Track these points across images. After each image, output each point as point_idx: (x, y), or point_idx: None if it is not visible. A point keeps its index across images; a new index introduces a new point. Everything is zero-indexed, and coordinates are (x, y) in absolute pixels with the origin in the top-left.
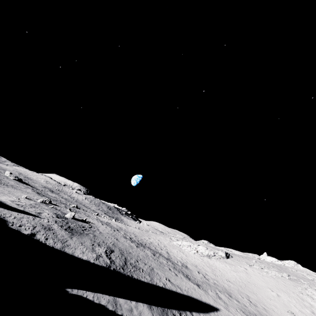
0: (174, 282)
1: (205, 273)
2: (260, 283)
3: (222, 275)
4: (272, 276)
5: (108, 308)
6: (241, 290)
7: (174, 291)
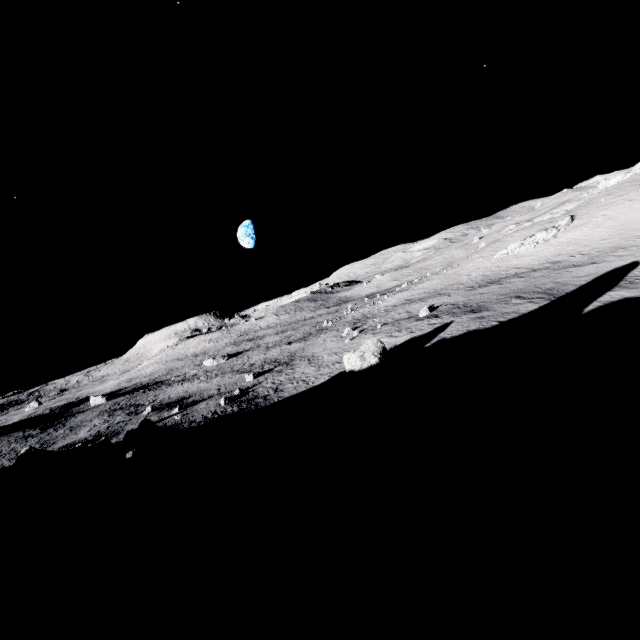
0: (581, 275)
1: (577, 252)
2: (633, 216)
3: (591, 240)
4: (639, 199)
5: (607, 303)
6: (625, 237)
7: (595, 278)
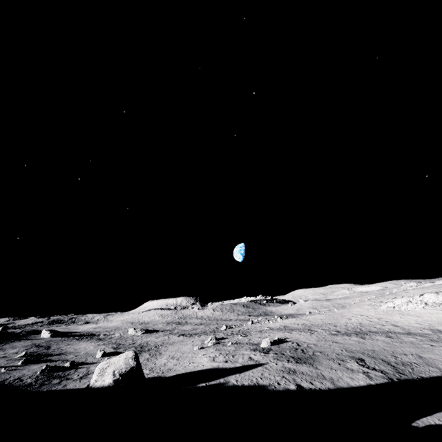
0: None
1: None
2: None
3: None
4: None
5: None
6: None
7: None
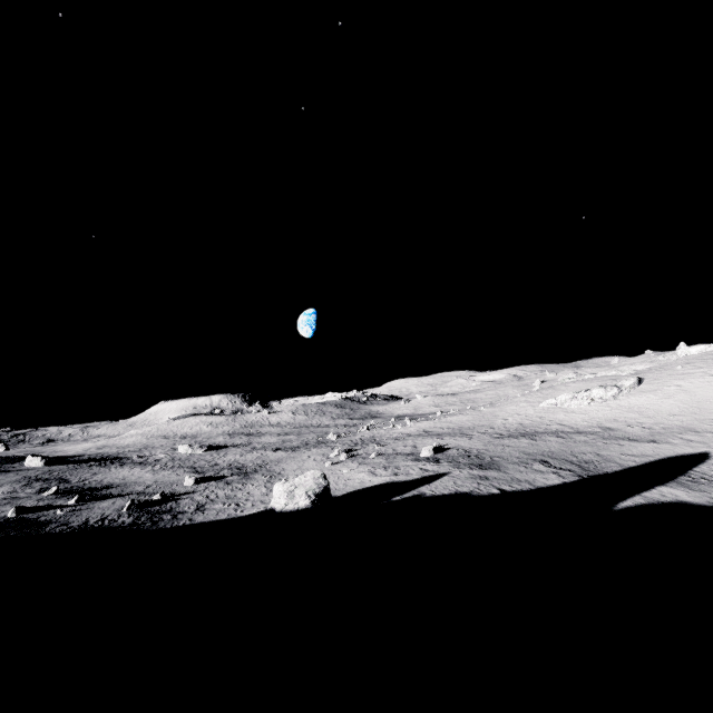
0: (633, 453)
1: (638, 423)
2: None
3: (658, 412)
4: None
5: (653, 503)
6: (700, 417)
7: (650, 462)
